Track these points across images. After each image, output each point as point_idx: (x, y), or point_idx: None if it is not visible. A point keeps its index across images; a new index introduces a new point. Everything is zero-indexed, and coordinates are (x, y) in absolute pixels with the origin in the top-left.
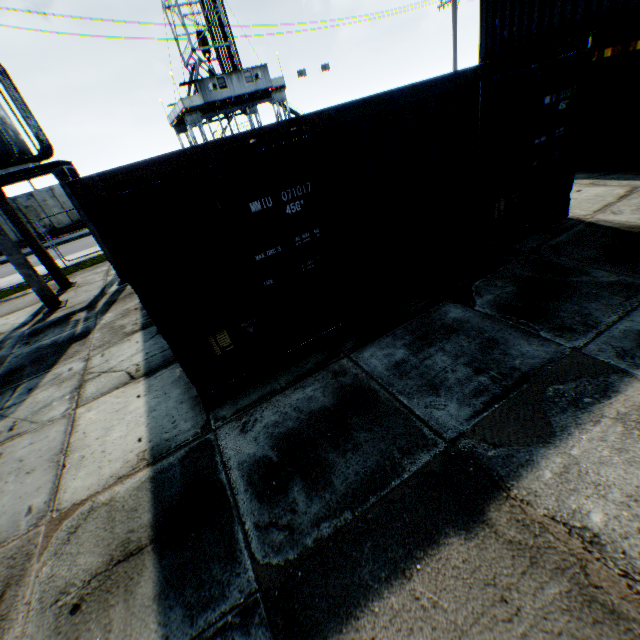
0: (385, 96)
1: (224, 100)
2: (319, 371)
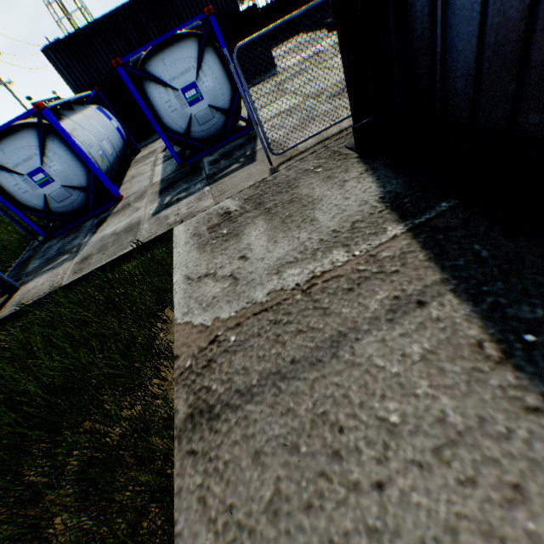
0: (273, 2)
1: None
2: None
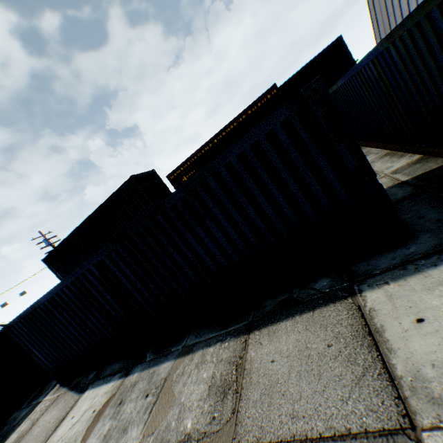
0: None
1: None
2: None
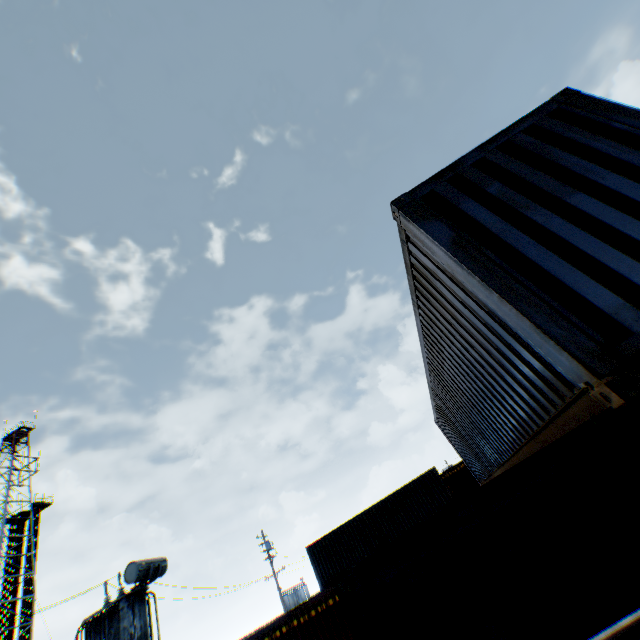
0: None
1: None
2: None
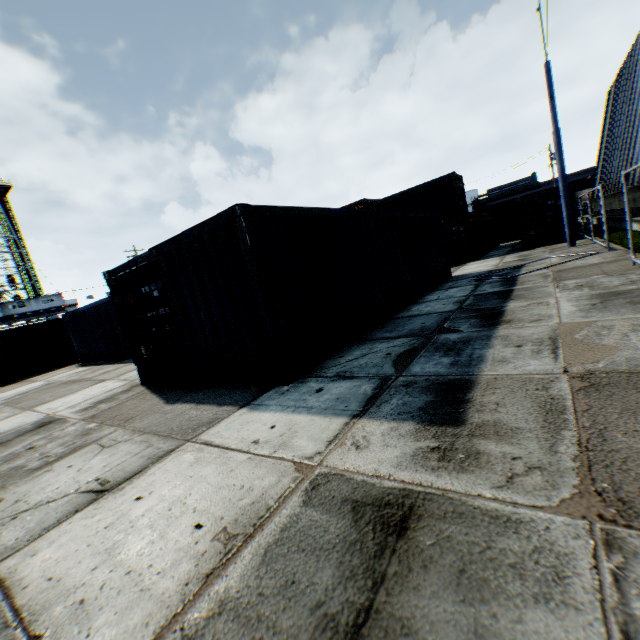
0: (26, 326)
1: (24, 313)
2: (2, 384)
